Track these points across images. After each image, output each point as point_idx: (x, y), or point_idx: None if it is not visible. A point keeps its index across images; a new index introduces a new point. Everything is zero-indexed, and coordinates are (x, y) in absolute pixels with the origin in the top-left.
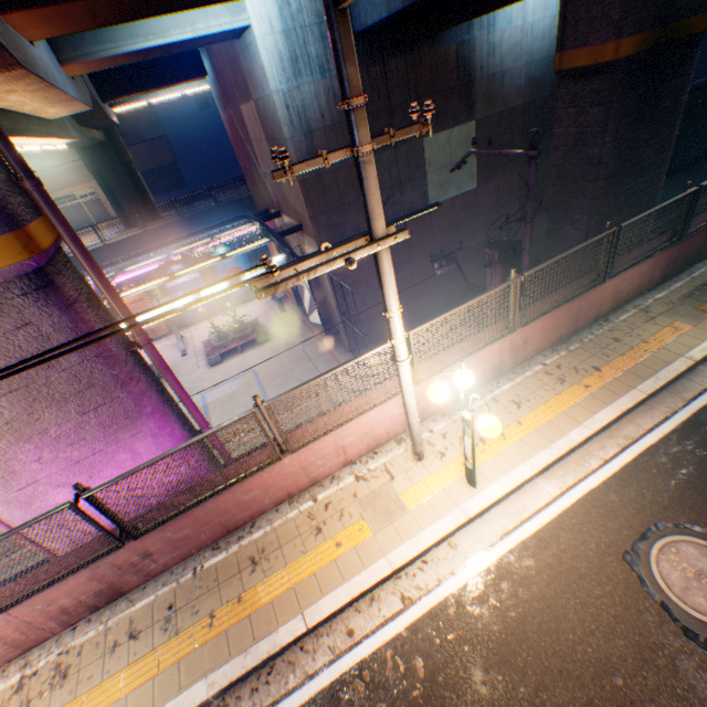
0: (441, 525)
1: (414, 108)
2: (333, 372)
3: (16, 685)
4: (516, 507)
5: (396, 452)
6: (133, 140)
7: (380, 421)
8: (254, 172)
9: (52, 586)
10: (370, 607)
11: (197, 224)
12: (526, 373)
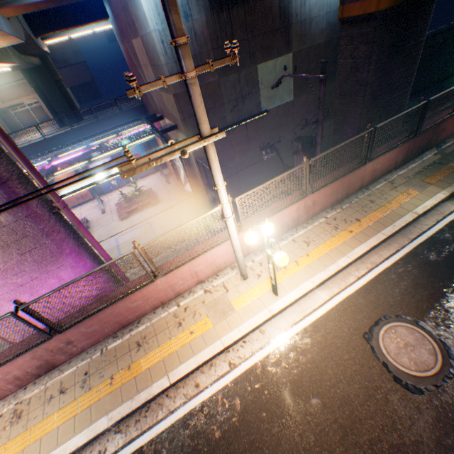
0: (255, 319)
1: (227, 45)
2: (185, 225)
3: None
4: (302, 307)
5: (230, 274)
6: (62, 64)
7: (220, 255)
8: None
9: (6, 363)
10: (210, 369)
11: (108, 124)
12: (314, 224)
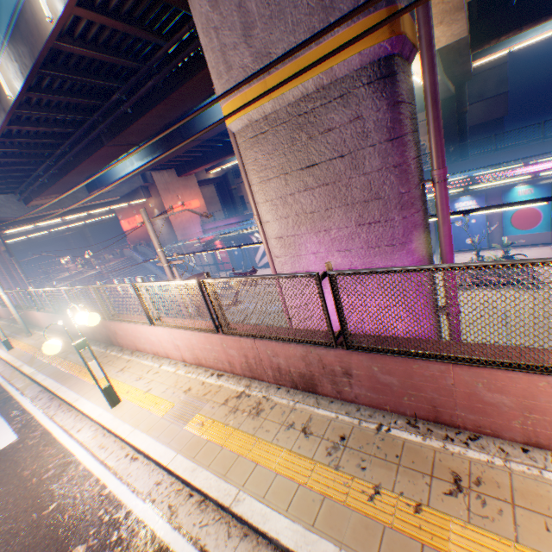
0: None
1: None
2: None
3: (238, 392)
4: None
5: None
6: (472, 100)
7: None
8: None
9: (279, 341)
10: None
11: (505, 160)
12: None
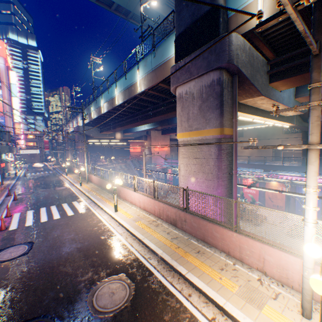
0: None
1: None
2: (273, 210)
3: (153, 220)
4: None
5: (294, 297)
6: None
7: (295, 269)
8: None
9: (170, 205)
10: (202, 301)
11: None
12: None
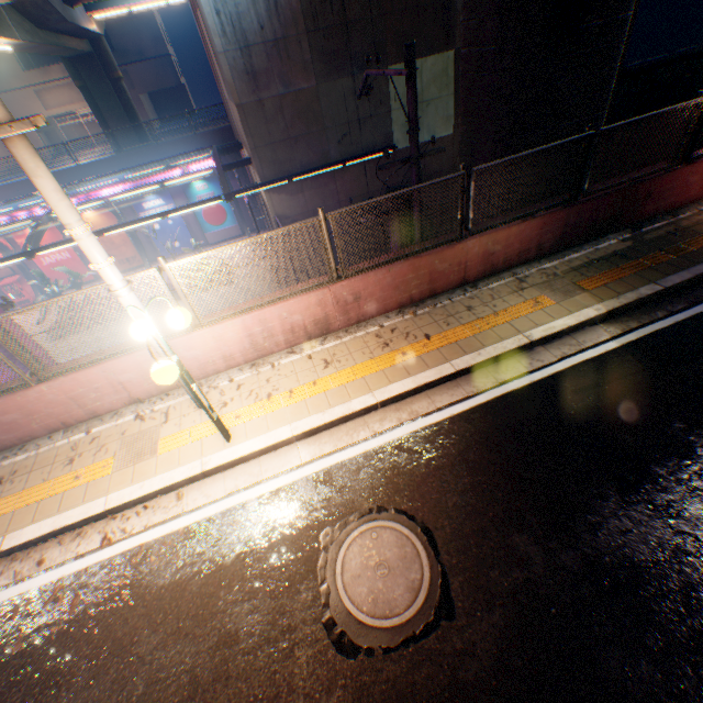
0: (174, 474)
1: None
2: (69, 298)
3: None
4: (261, 468)
5: (187, 397)
6: (135, 57)
7: None
8: (224, 98)
9: None
10: (73, 541)
11: (172, 153)
12: (358, 334)
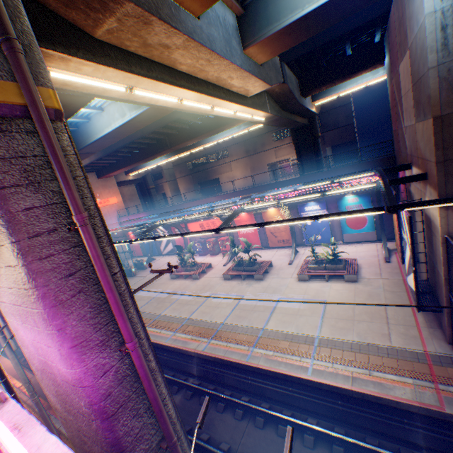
0: None
1: None
2: None
3: None
4: None
5: None
6: (330, 128)
7: None
8: (398, 131)
9: None
10: None
11: (336, 175)
12: None
